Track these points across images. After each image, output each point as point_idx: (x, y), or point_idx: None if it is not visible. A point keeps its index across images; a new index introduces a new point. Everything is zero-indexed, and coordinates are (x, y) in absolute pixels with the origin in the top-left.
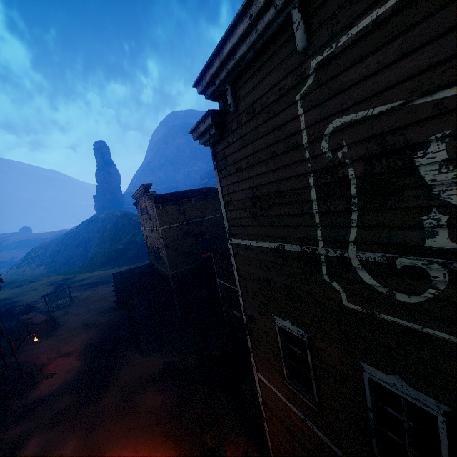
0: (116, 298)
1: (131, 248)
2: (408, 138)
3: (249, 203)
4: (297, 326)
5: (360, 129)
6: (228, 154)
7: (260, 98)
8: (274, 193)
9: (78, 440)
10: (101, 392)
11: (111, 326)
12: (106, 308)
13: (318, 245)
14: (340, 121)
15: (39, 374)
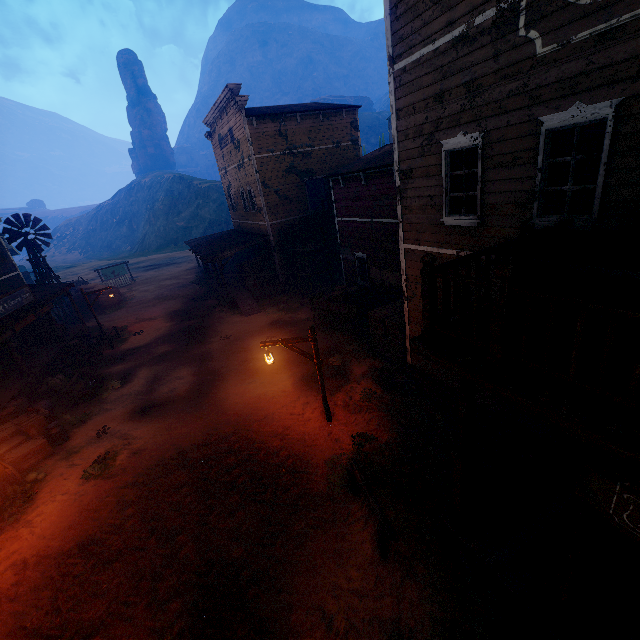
0: (202, 255)
1: (196, 225)
2: None
3: None
4: (471, 133)
5: None
6: None
7: None
8: None
9: (191, 369)
10: (203, 341)
11: (193, 297)
12: (181, 284)
13: None
14: None
15: (124, 333)
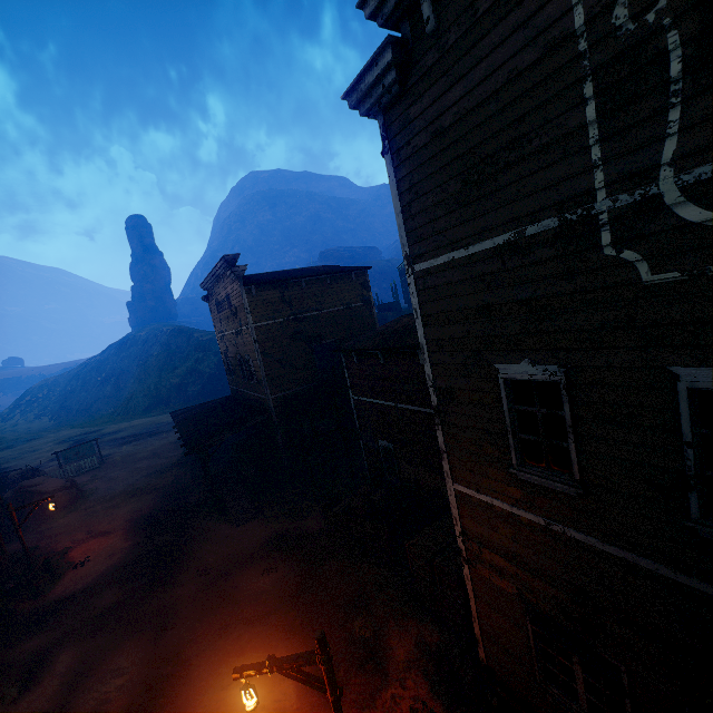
0: (184, 440)
1: (193, 381)
2: None
3: (455, 185)
4: (543, 364)
5: None
6: (415, 115)
7: None
8: (508, 146)
9: (142, 647)
10: (170, 579)
11: (173, 490)
12: (162, 467)
13: (596, 199)
14: None
15: (61, 563)
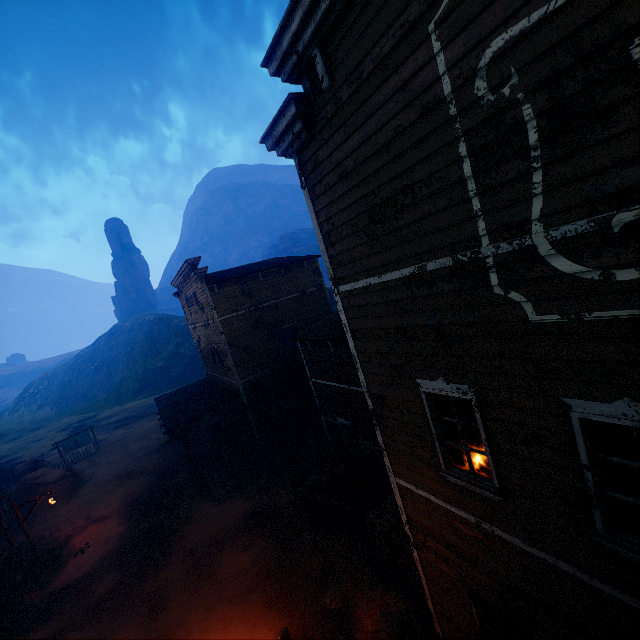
0: (166, 428)
1: (176, 363)
2: (618, 22)
3: (363, 220)
4: (455, 383)
5: (538, 39)
6: (323, 158)
7: (369, 53)
8: (403, 191)
9: (136, 632)
10: (161, 561)
11: (161, 472)
12: (151, 449)
13: (481, 244)
14: (504, 38)
15: (63, 552)
